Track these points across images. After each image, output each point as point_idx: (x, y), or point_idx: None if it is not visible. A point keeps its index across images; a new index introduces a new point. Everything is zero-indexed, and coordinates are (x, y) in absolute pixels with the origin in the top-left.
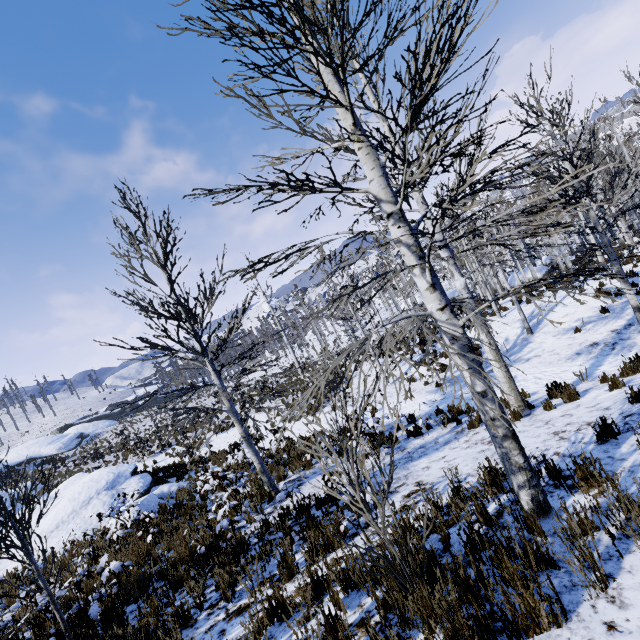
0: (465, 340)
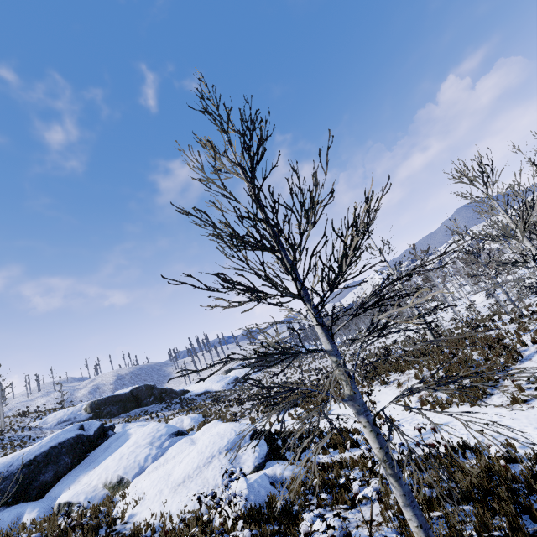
0: None
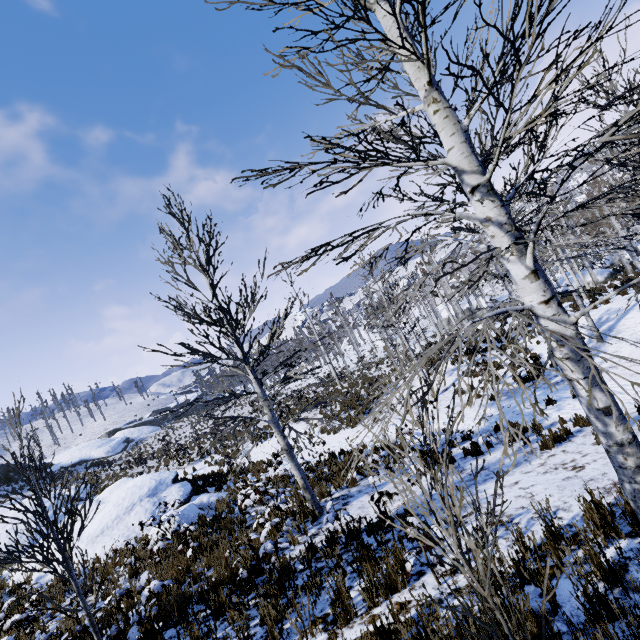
0: (579, 341)
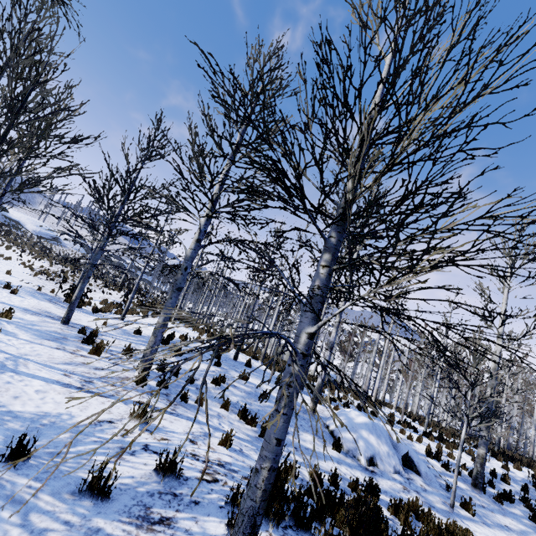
0: None
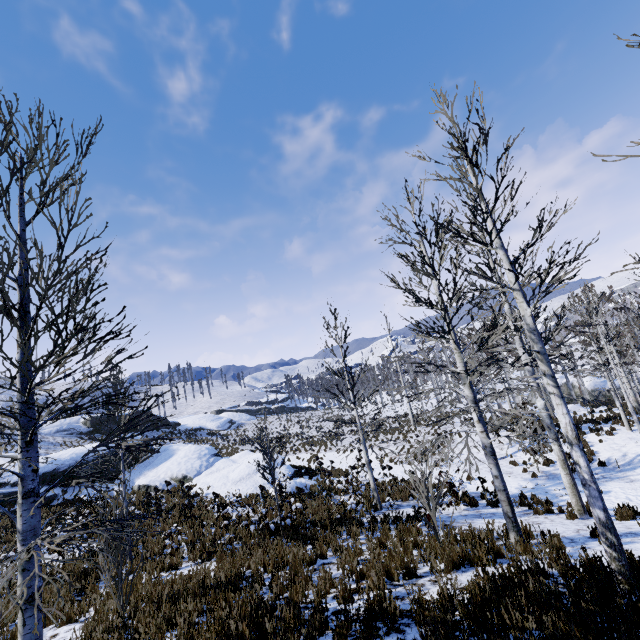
0: (491, 449)
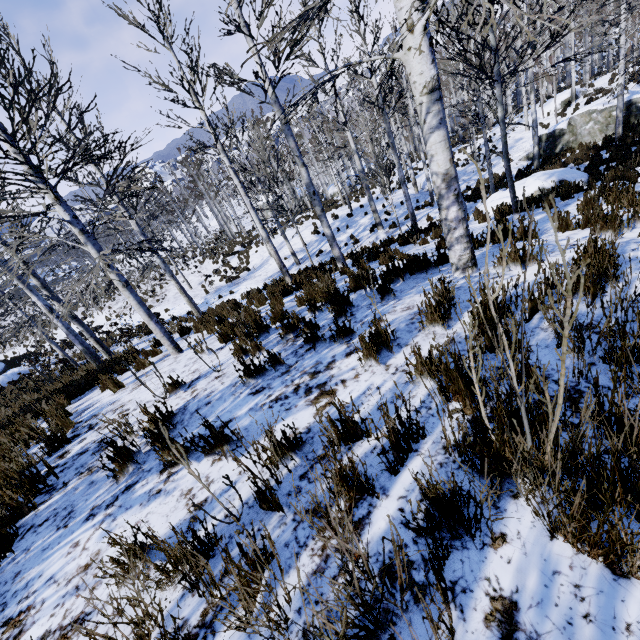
0: (71, 316)
